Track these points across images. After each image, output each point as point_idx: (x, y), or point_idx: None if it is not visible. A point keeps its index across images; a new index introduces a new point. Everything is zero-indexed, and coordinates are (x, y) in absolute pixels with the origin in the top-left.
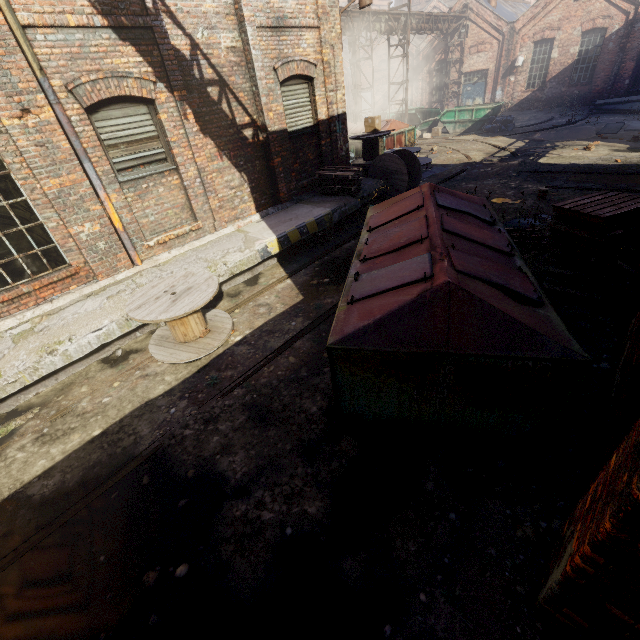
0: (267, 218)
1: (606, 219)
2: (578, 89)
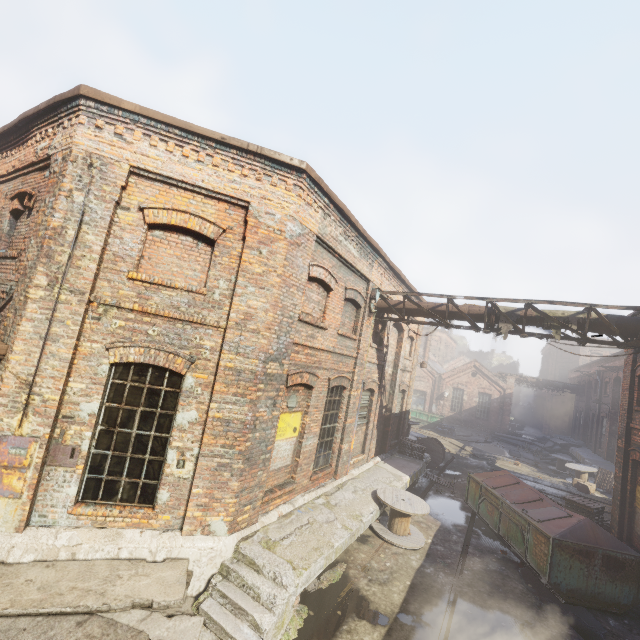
0: (386, 461)
1: (592, 509)
2: (481, 421)
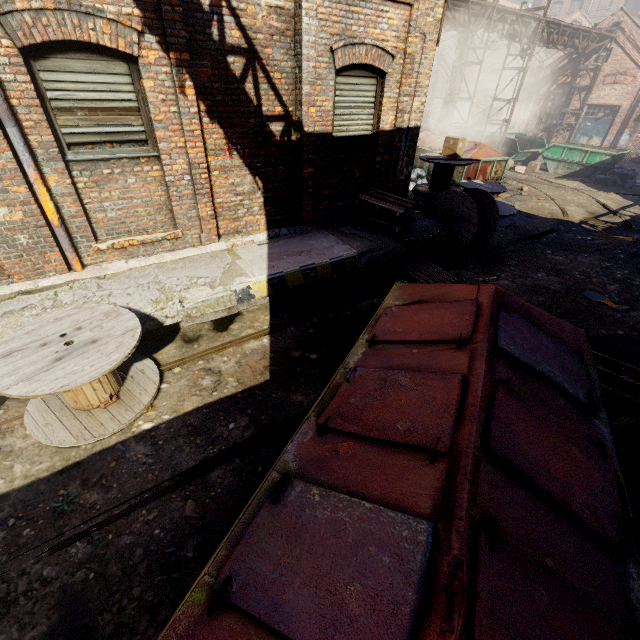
0: (274, 241)
1: None
2: None
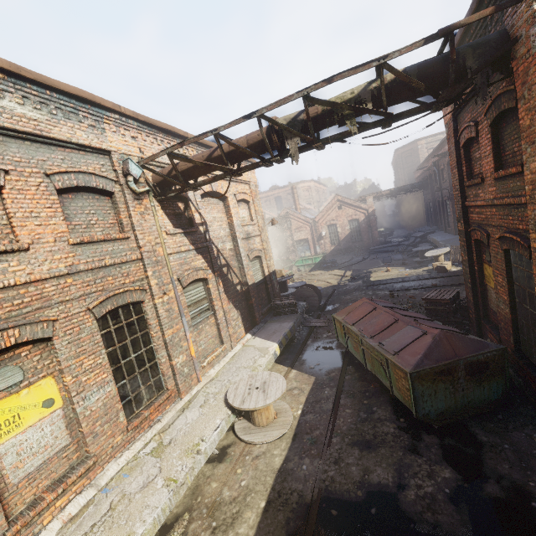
0: (257, 335)
1: (449, 300)
2: (357, 243)
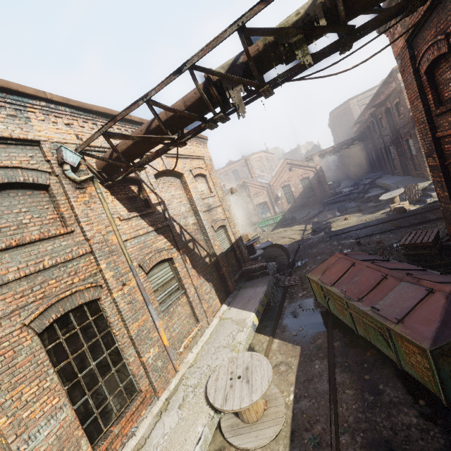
0: (232, 305)
1: (432, 242)
2: (311, 198)
